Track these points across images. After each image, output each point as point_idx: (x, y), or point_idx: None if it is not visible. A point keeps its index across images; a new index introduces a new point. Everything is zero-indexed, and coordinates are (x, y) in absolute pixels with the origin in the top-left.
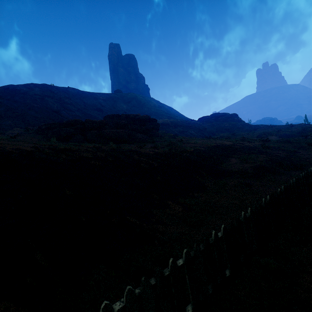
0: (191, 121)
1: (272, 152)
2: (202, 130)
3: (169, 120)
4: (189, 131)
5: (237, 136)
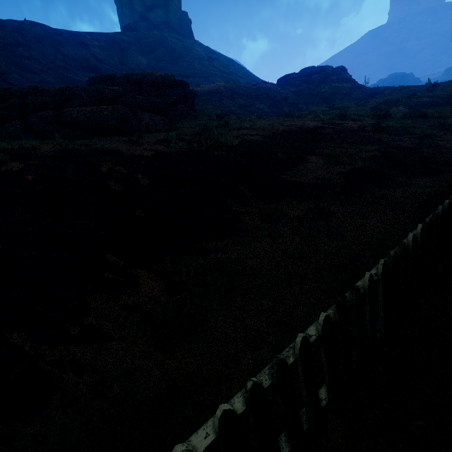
0: (264, 85)
1: (391, 139)
2: (279, 102)
3: (224, 85)
4: (256, 104)
5: (338, 110)
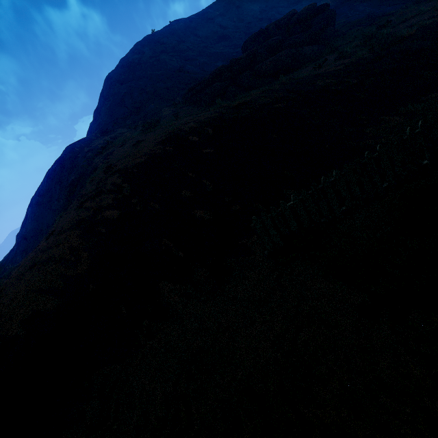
0: None
1: None
2: None
3: None
4: None
5: None
